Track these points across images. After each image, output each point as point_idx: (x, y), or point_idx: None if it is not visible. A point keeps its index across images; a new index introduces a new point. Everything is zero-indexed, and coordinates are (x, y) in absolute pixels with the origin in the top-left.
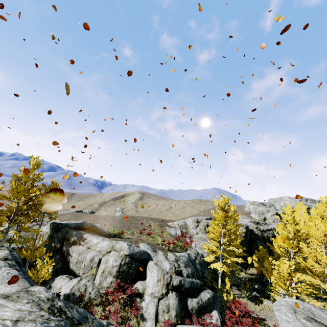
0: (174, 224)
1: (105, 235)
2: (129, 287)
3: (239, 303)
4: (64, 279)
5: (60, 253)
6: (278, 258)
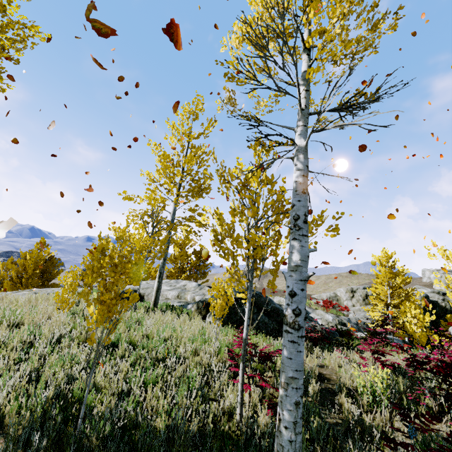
0: (321, 296)
1: None
2: None
3: None
4: None
5: None
6: None
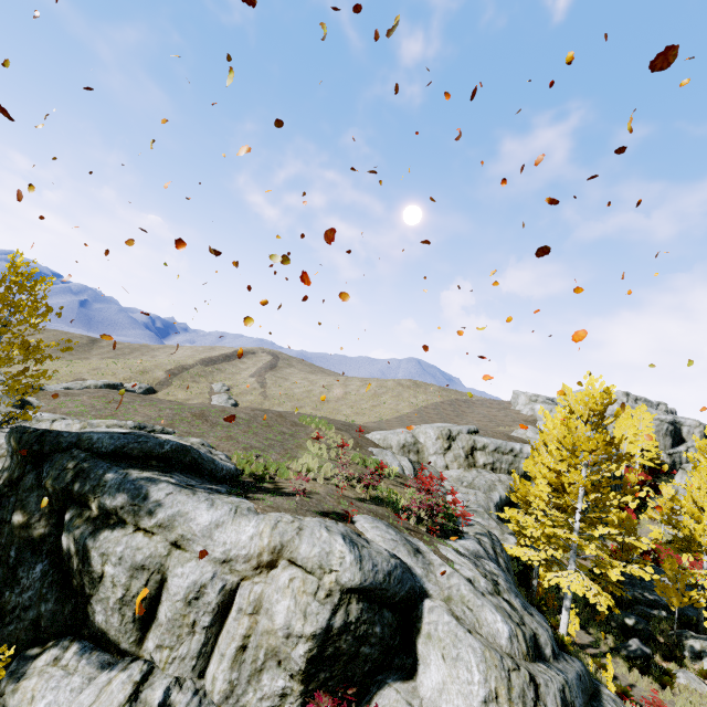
0: (389, 440)
1: (225, 479)
2: (350, 706)
3: (657, 706)
4: (68, 674)
5: (50, 553)
6: (689, 551)
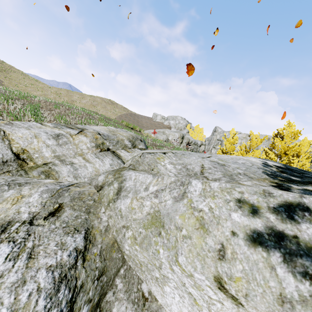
0: (159, 138)
1: None
2: None
3: None
4: None
5: None
6: None
